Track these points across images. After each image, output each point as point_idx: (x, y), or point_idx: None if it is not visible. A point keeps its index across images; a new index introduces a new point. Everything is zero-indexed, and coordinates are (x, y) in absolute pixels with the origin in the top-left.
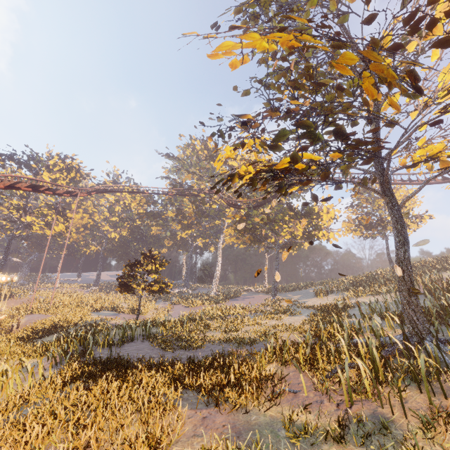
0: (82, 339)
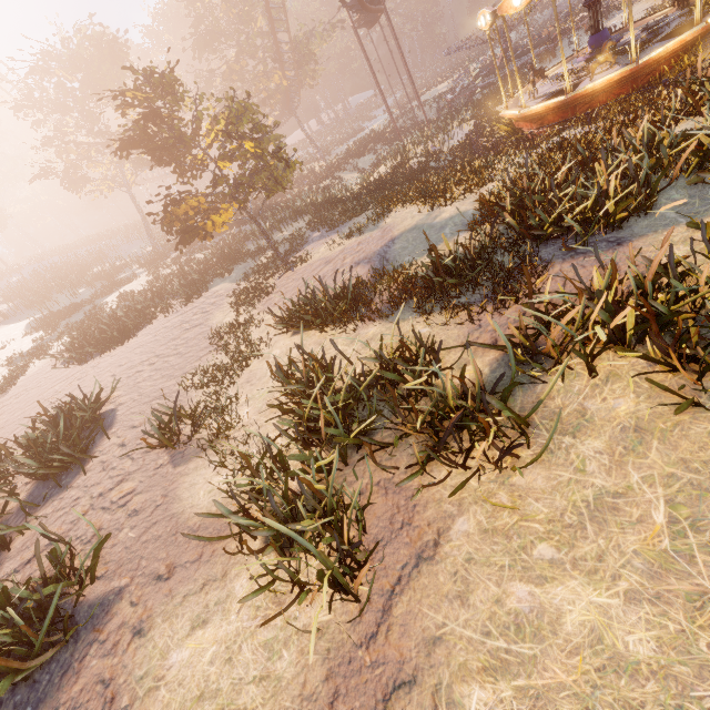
0: (296, 200)
